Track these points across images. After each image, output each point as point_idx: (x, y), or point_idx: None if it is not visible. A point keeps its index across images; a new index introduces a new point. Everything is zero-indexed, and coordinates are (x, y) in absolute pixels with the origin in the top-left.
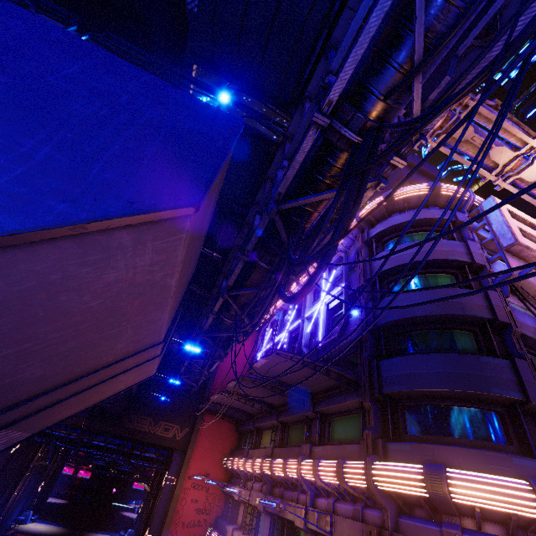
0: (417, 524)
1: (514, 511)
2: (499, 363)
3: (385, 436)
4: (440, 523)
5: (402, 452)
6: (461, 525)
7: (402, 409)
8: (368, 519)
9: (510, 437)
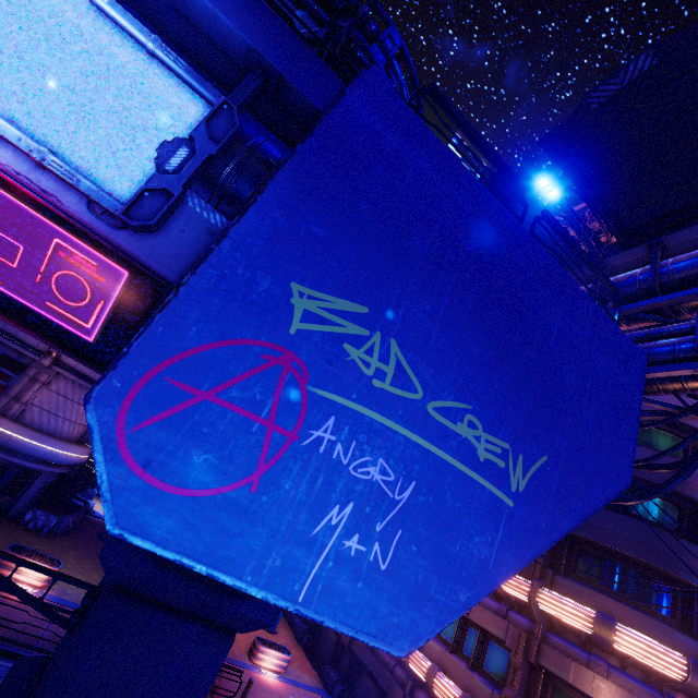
0: (567, 645)
1: (664, 671)
2: (697, 551)
3: (552, 566)
4: (588, 652)
5: (572, 589)
6: (607, 660)
7: (578, 550)
8: (512, 620)
9: (675, 612)
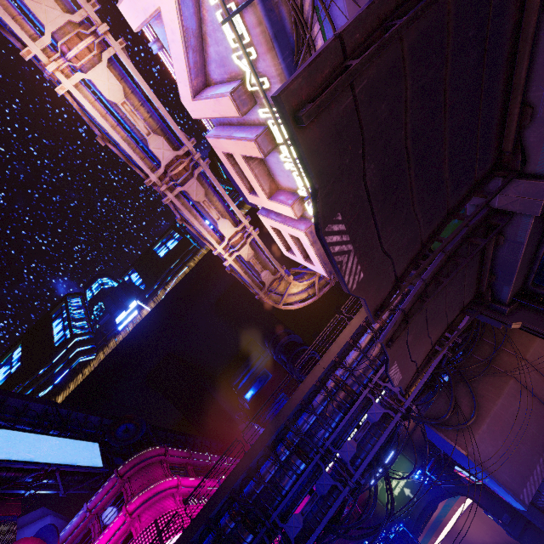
0: None
1: None
2: None
3: None
4: None
5: None
6: None
7: None
8: None
9: None
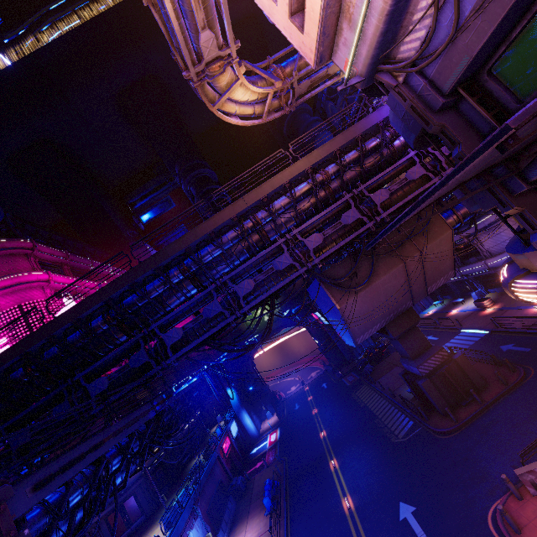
0: None
1: None
2: None
3: None
4: None
5: None
6: None
7: None
8: None
9: None
